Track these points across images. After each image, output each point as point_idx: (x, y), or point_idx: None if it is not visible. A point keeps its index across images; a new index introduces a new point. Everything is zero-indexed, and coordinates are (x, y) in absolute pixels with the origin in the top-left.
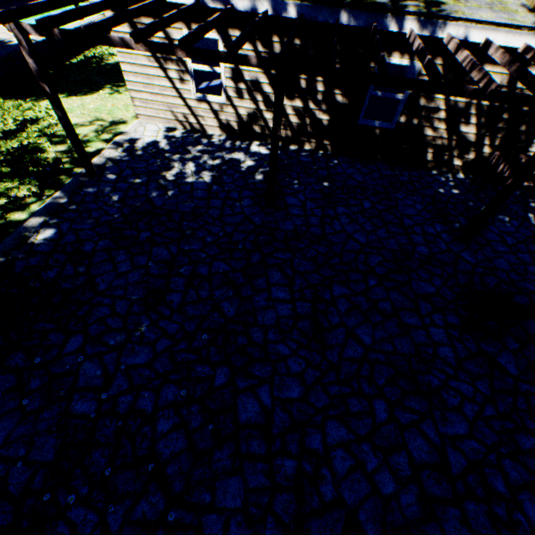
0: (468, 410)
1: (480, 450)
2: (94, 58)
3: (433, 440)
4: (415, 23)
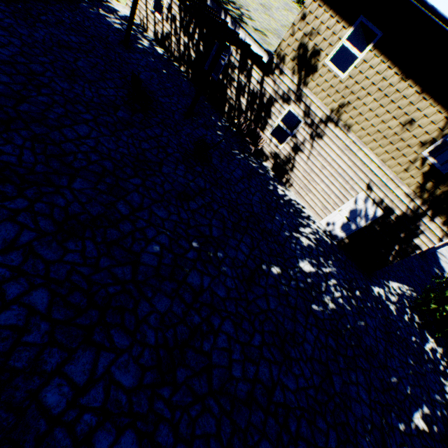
0: (77, 91)
1: (57, 89)
2: None
3: (46, 74)
4: (230, 22)
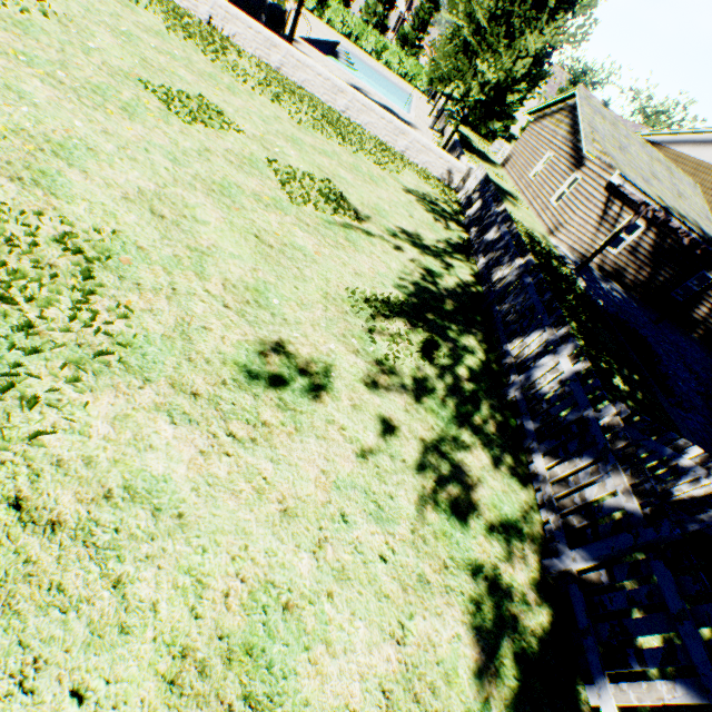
0: None
1: None
2: None
3: None
4: None
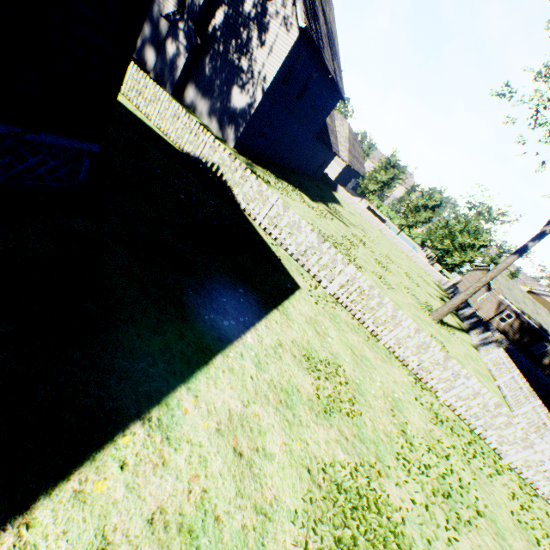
0: None
1: None
2: None
3: None
4: None
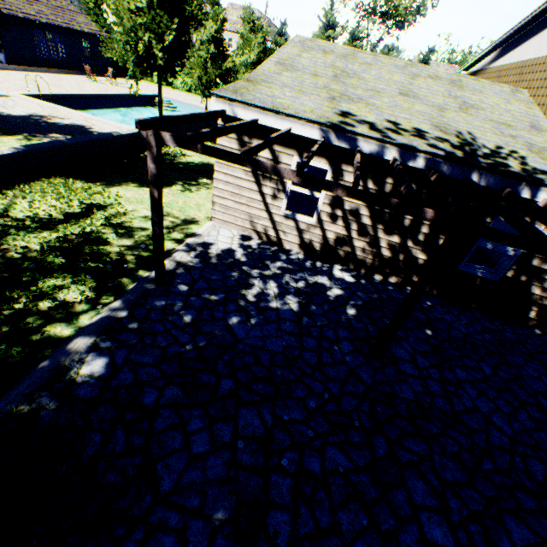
0: None
1: None
2: (167, 155)
3: None
4: None
